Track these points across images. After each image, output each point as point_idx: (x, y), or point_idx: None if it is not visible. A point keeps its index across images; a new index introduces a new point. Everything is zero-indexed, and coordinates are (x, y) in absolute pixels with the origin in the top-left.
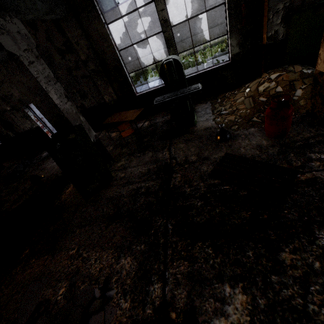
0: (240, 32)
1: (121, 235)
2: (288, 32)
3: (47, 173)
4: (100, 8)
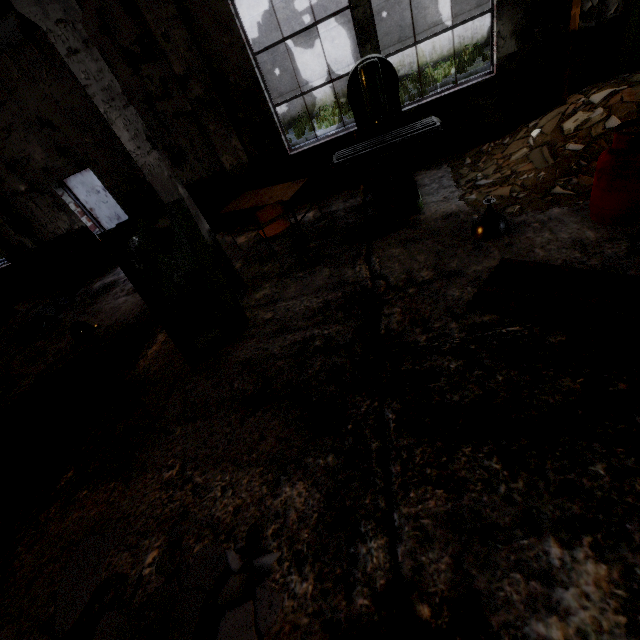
0: (520, 4)
1: (278, 436)
2: None
3: (105, 320)
4: None
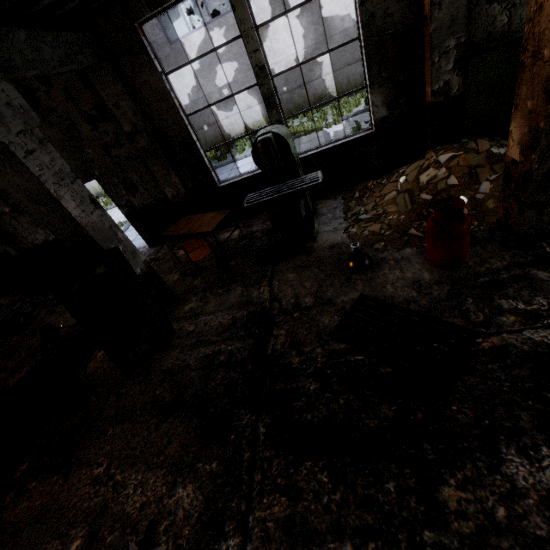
0: (387, 84)
1: (181, 442)
2: (467, 84)
3: (69, 320)
4: (165, 36)
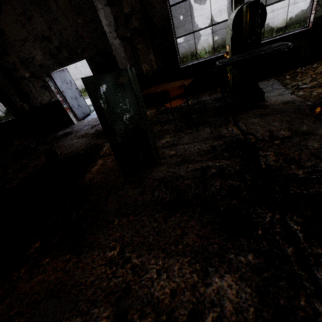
0: None
1: (198, 234)
2: None
3: (64, 151)
4: None
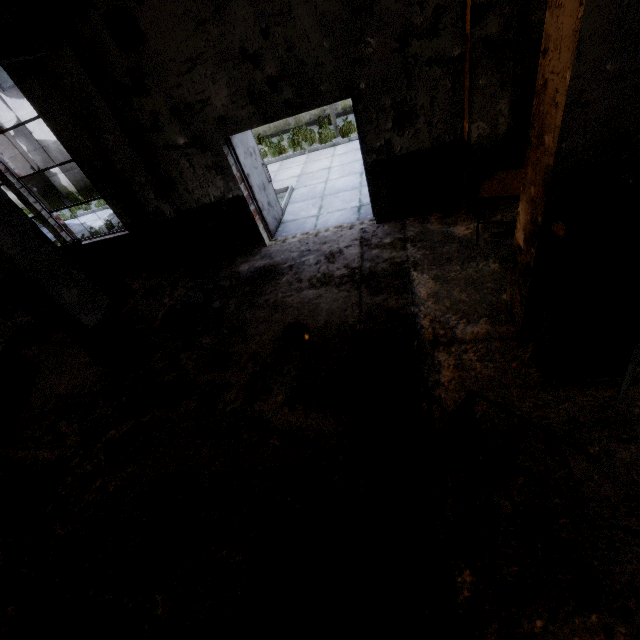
0: None
1: None
2: None
3: (305, 320)
4: None
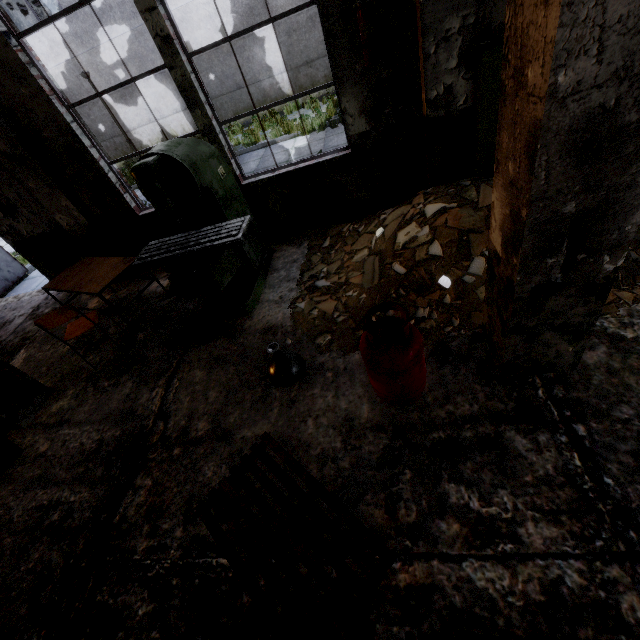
0: (363, 82)
1: None
2: (479, 93)
3: None
4: None
